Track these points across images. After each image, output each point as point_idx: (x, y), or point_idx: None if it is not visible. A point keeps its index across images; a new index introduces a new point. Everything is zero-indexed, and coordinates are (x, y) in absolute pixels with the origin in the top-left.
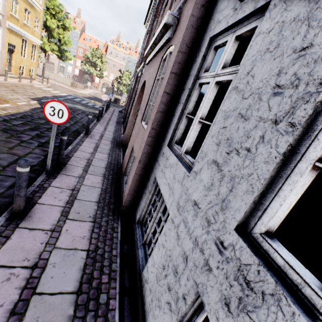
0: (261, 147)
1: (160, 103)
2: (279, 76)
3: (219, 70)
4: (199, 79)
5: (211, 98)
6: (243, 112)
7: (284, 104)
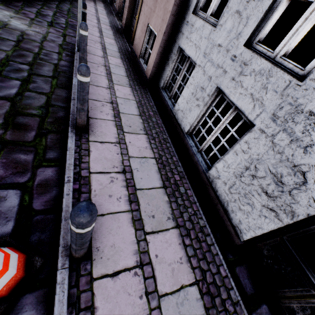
0: None
1: None
2: None
3: None
4: None
5: None
6: None
7: None
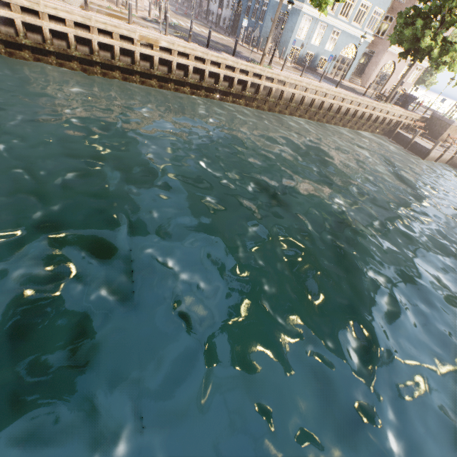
0: None
1: None
2: None
3: None
4: None
5: None
6: None
7: None
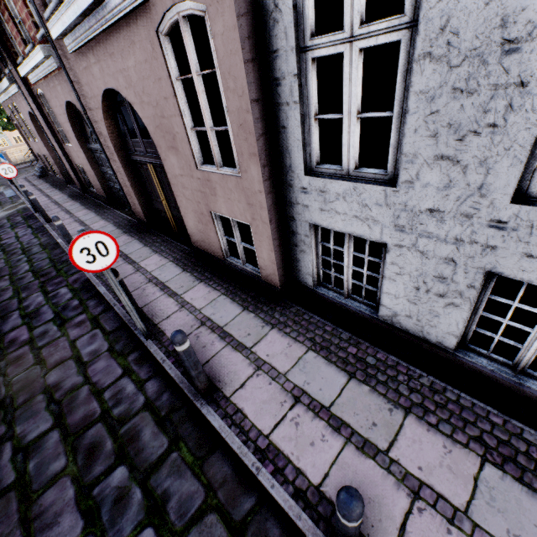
0: (513, 117)
1: (254, 123)
2: (506, 27)
3: (355, 29)
4: (306, 51)
5: (360, 77)
6: (461, 86)
7: (526, 62)
